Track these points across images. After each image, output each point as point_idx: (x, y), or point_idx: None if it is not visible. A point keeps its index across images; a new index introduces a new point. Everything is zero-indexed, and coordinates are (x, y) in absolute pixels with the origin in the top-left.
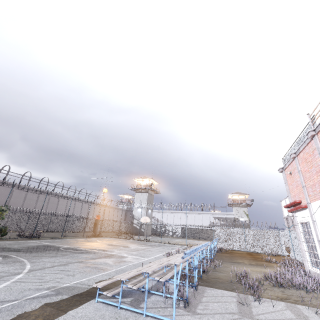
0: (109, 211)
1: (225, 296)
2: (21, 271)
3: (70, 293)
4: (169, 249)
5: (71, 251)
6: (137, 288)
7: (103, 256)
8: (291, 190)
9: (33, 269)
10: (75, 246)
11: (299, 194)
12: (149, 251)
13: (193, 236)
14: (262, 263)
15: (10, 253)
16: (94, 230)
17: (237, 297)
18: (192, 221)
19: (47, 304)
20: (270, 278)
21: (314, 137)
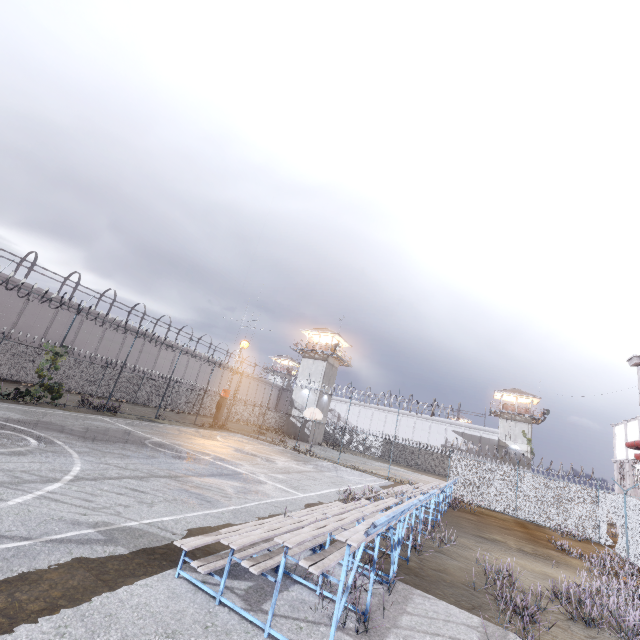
0: (248, 385)
1: (454, 623)
2: (61, 477)
3: (133, 544)
4: (352, 481)
5: (163, 451)
6: (260, 572)
7: (219, 472)
8: None
9: (83, 476)
10: (173, 441)
11: None
12: (310, 478)
13: (405, 461)
14: (547, 553)
15: (55, 435)
16: (215, 416)
17: (482, 630)
18: (409, 431)
19: (82, 560)
20: (565, 599)
21: None
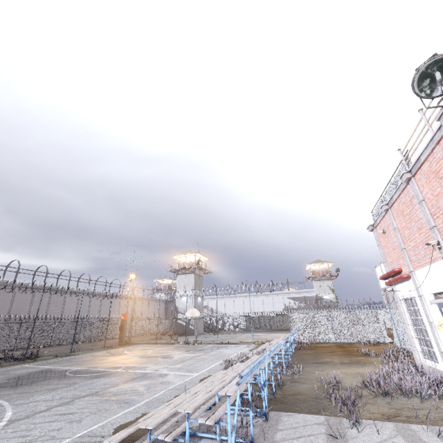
0: (141, 305)
1: (309, 425)
2: None
3: None
4: (229, 352)
5: (82, 376)
6: (173, 439)
7: (130, 378)
8: (387, 254)
9: (16, 418)
10: (89, 366)
11: (398, 260)
12: (200, 360)
13: (262, 327)
14: (358, 359)
15: None
16: (120, 336)
17: (327, 423)
18: (260, 306)
19: None
20: (371, 384)
21: (410, 180)
